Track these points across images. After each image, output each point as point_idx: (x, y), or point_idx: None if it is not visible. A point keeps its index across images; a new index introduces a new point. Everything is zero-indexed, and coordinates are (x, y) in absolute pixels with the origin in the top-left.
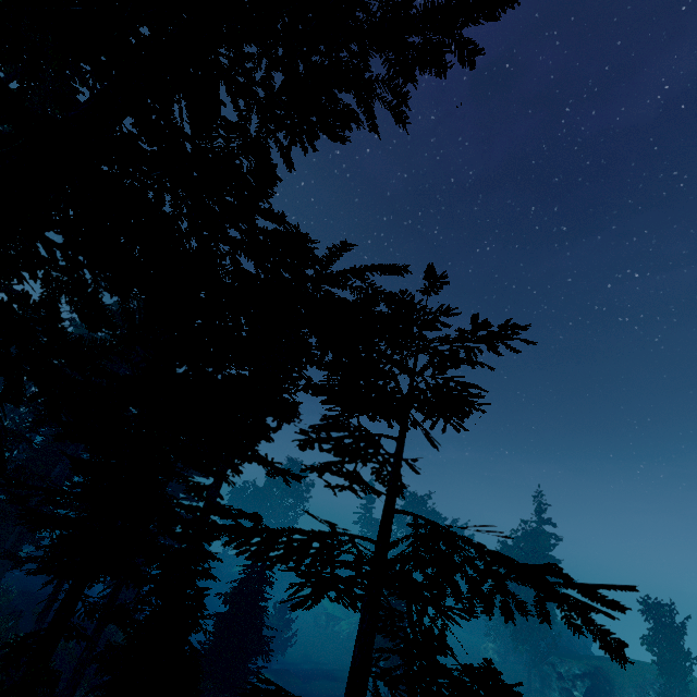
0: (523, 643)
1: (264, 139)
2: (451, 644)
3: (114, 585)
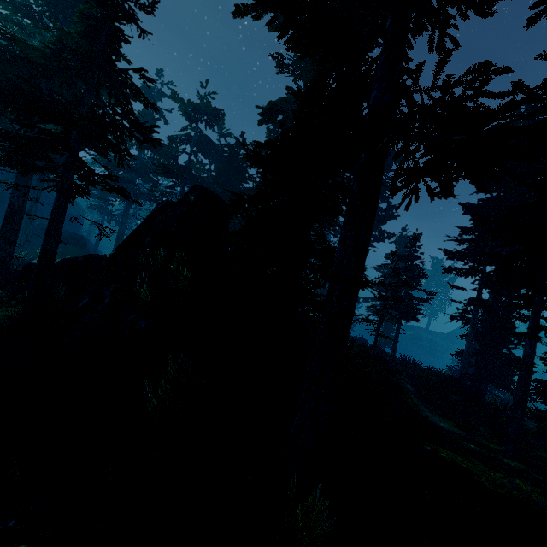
0: None
1: None
2: None
3: (473, 321)
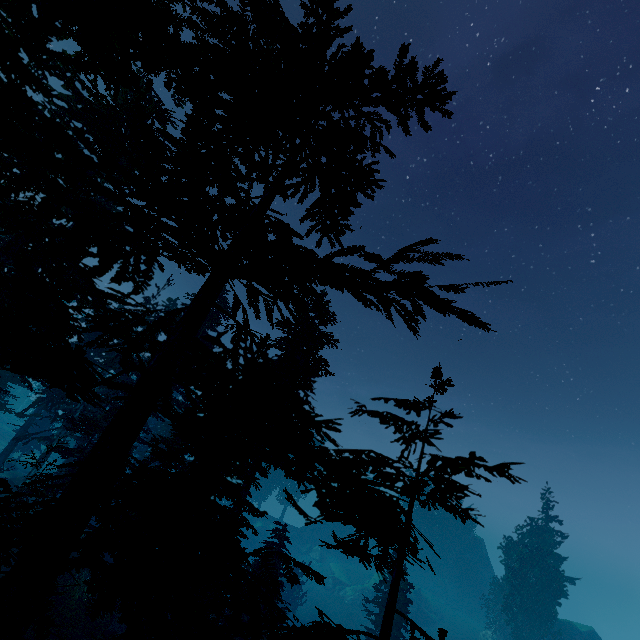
0: (523, 639)
1: (301, 298)
2: (450, 624)
3: None
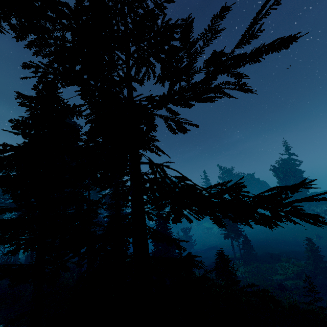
0: None
1: None
2: None
3: None
